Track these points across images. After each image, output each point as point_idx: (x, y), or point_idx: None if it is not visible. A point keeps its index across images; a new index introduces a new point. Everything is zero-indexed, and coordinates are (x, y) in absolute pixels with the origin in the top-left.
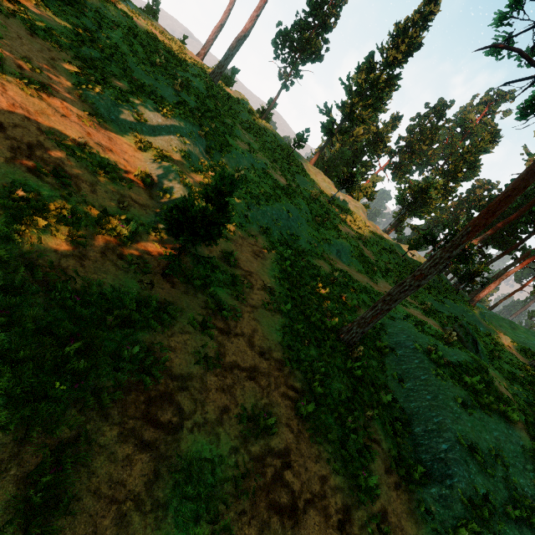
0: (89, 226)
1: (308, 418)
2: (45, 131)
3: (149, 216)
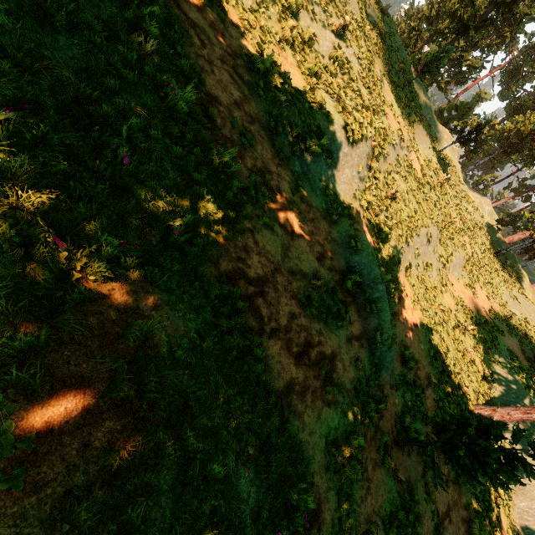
0: (361, 436)
1: (475, 533)
2: (299, 297)
3: (366, 353)
